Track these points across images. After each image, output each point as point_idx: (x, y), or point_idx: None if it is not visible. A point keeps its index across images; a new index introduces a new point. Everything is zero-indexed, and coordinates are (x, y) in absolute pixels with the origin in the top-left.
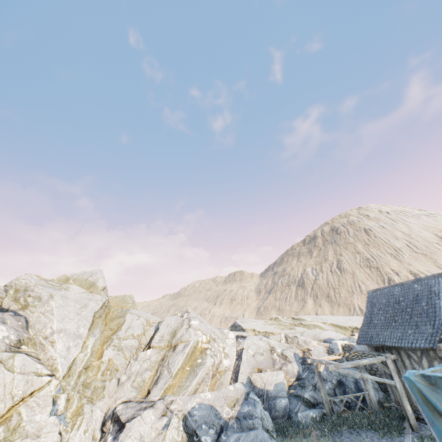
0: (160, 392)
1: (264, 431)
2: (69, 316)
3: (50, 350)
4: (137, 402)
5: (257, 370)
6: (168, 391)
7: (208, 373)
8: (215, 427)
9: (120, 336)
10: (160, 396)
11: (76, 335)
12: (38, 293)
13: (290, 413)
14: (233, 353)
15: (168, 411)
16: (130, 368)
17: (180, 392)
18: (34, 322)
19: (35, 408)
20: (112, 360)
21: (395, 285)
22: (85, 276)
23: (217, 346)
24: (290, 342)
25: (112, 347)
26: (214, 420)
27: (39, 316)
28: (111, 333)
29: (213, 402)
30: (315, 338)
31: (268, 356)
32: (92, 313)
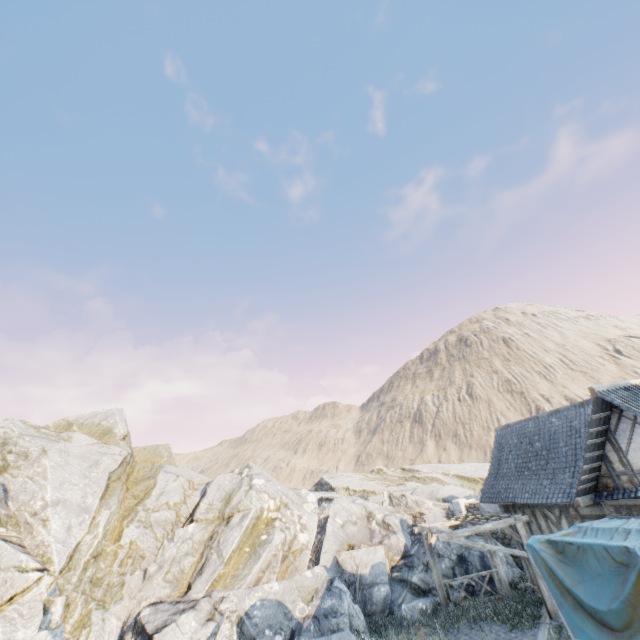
0: (206, 586)
1: (351, 634)
2: (71, 480)
3: (41, 532)
4: (172, 603)
5: (347, 547)
6: (217, 584)
7: (277, 554)
8: (283, 631)
9: (148, 507)
10: (205, 592)
11: (81, 509)
12: (23, 447)
13: (392, 605)
14: (314, 524)
15: (217, 613)
16: (162, 553)
17: (235, 584)
18: (16, 491)
19: (16, 620)
20: (135, 543)
21: (528, 419)
22: (97, 419)
23: (290, 514)
24: (396, 504)
25: (137, 524)
26: (282, 622)
27: (25, 482)
28: (135, 502)
29: (282, 597)
30: (431, 496)
31: (364, 526)
32: (107, 475)
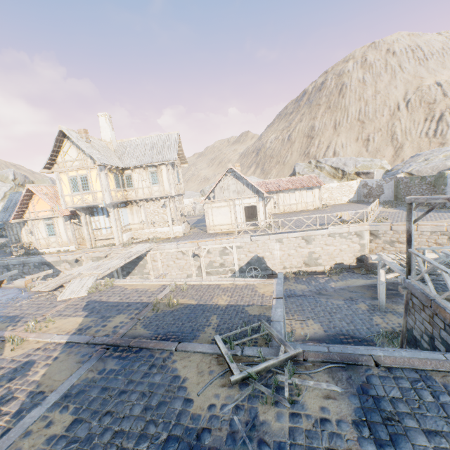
0: None
1: None
2: None
3: None
4: None
5: None
6: None
7: None
8: None
9: None
10: None
11: None
12: None
13: None
14: None
15: None
16: None
17: None
18: None
19: None
20: None
21: None
22: (4, 174)
23: None
24: None
25: None
26: None
27: None
28: None
29: None
30: None
31: None
32: (4, 193)
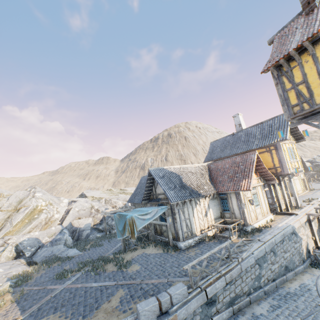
0: (1, 235)
1: (62, 245)
2: None
3: None
4: None
5: (78, 218)
6: (8, 234)
7: (42, 222)
8: (36, 247)
9: None
10: (1, 237)
11: None
12: None
13: (88, 236)
14: (63, 211)
15: (6, 244)
16: None
17: (17, 234)
18: None
19: None
20: None
21: None
22: None
23: (52, 207)
24: (107, 202)
25: None
26: (36, 244)
27: None
28: None
29: (39, 236)
30: (124, 200)
31: (88, 211)
32: None
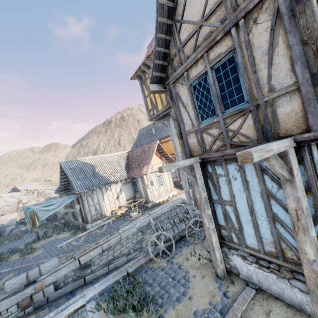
0: None
1: None
2: None
3: None
4: None
5: (0, 215)
6: None
7: None
8: None
9: None
10: None
11: None
12: None
13: (12, 231)
14: None
15: None
16: None
17: None
18: None
19: None
20: None
21: None
22: None
23: None
24: (40, 195)
25: None
26: None
27: None
28: None
29: None
30: None
31: (15, 206)
32: None
